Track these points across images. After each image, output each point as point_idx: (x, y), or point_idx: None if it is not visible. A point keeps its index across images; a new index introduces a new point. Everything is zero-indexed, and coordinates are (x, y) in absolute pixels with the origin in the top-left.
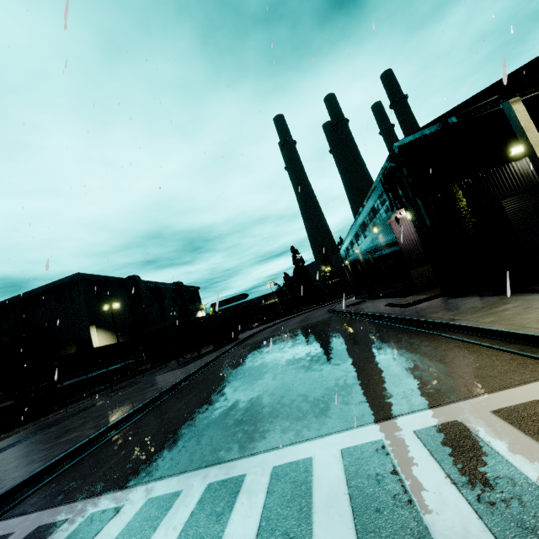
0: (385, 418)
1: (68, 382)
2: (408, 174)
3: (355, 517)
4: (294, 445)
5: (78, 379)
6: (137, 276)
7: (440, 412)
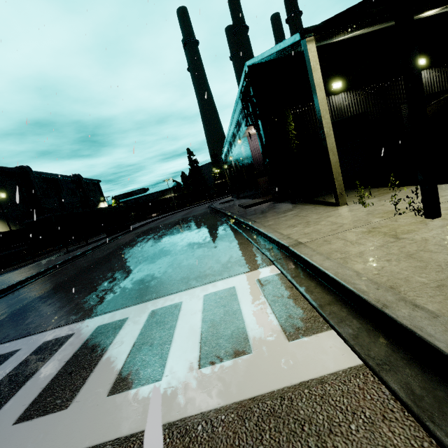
0: (146, 300)
1: None
2: (253, 95)
3: (53, 379)
4: (74, 323)
5: None
6: (27, 167)
7: (179, 295)
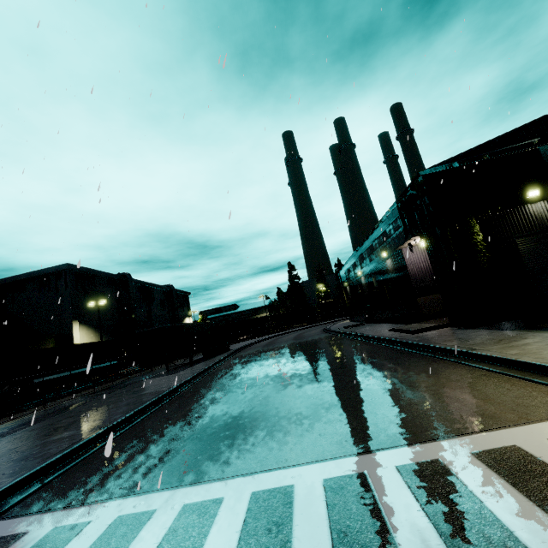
0: (433, 438)
1: (46, 378)
2: (430, 203)
3: (441, 534)
4: (339, 459)
5: (57, 376)
6: (128, 274)
7: (492, 436)
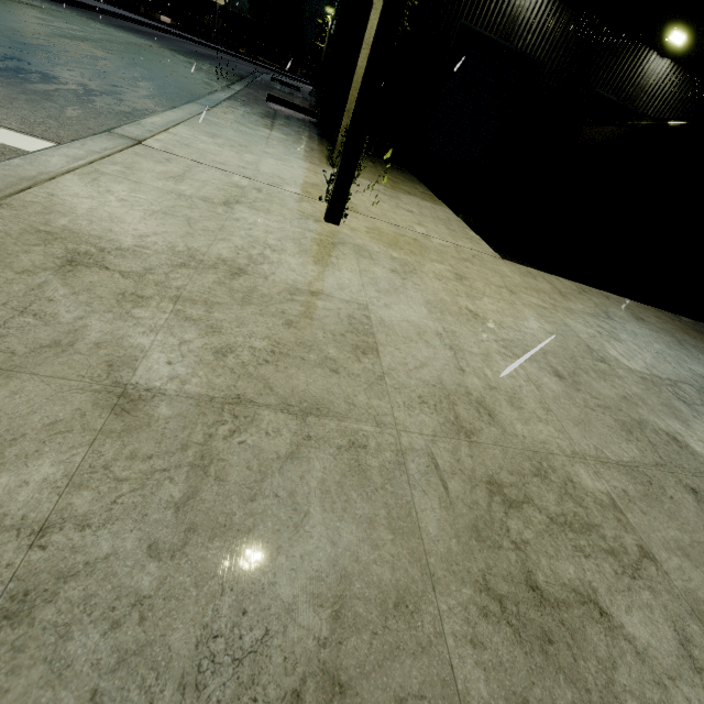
0: None
1: None
2: None
3: None
4: None
5: None
6: None
7: None
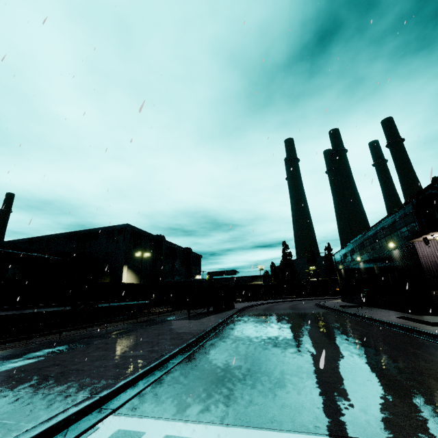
0: None
1: (105, 305)
2: None
3: None
4: None
5: (112, 304)
6: (163, 236)
7: None
